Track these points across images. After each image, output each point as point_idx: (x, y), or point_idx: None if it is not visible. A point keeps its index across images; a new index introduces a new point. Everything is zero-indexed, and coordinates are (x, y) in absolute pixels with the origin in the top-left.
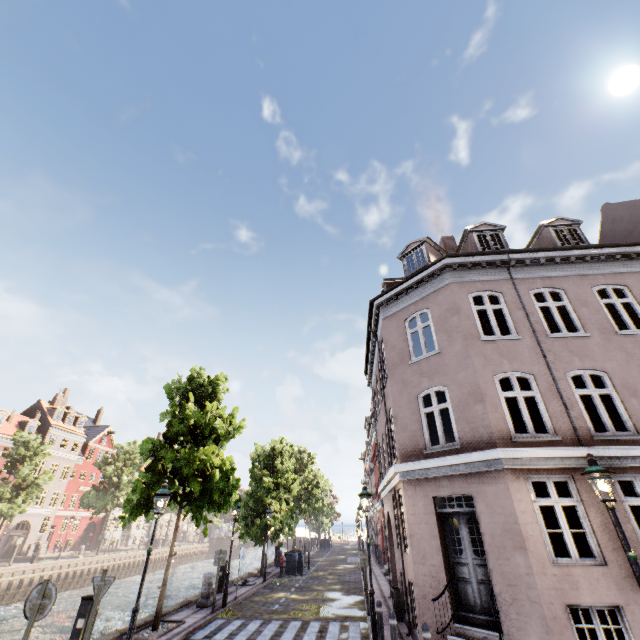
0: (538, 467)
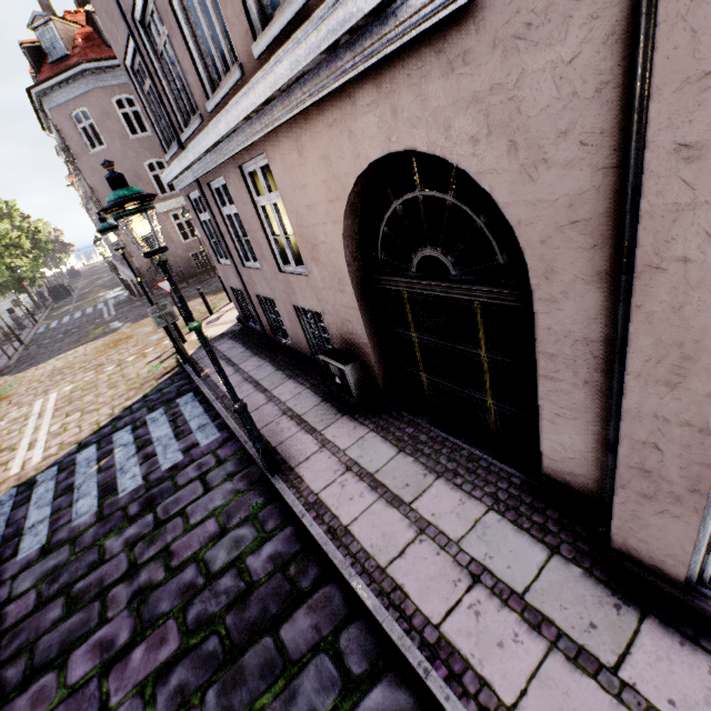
0: (173, 209)
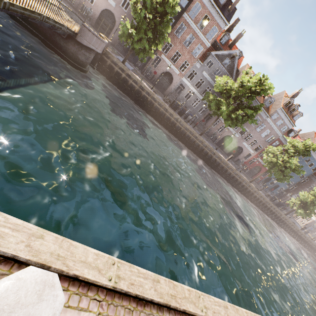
0: None
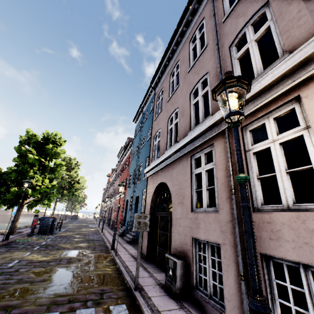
0: None
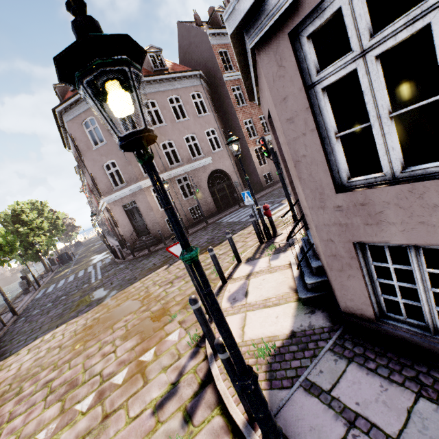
0: None
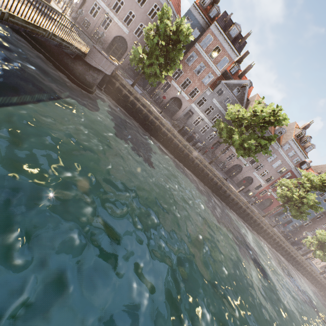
0: None
